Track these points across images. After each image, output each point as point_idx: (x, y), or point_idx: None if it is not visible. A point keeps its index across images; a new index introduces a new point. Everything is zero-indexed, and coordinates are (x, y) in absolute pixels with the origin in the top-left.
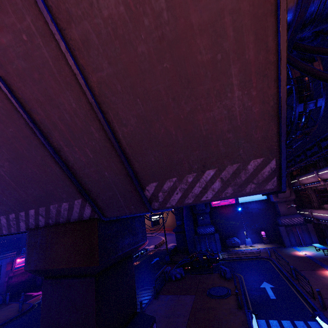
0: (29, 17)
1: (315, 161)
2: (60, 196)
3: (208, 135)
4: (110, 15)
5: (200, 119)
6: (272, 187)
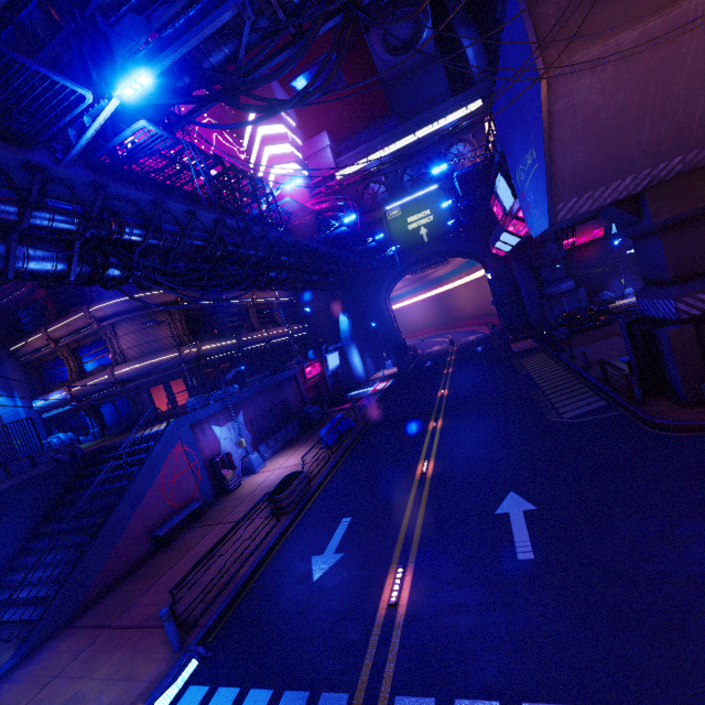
0: None
1: None
2: None
3: None
4: None
5: None
6: None
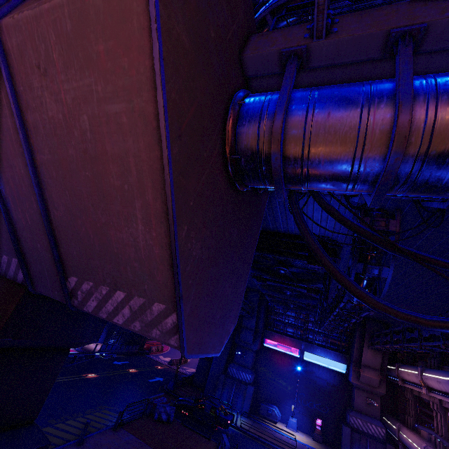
0: (4, 93)
1: (429, 353)
2: (3, 246)
3: (119, 254)
4: (53, 117)
5: (112, 235)
6: (176, 345)
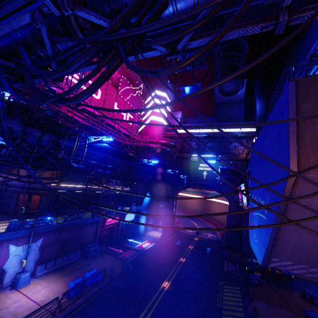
0: None
1: None
2: None
3: None
4: None
5: None
6: None
